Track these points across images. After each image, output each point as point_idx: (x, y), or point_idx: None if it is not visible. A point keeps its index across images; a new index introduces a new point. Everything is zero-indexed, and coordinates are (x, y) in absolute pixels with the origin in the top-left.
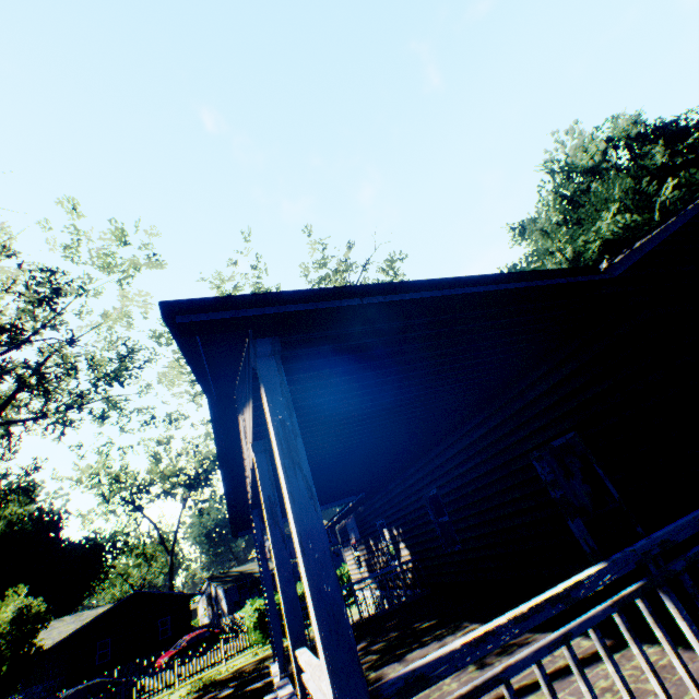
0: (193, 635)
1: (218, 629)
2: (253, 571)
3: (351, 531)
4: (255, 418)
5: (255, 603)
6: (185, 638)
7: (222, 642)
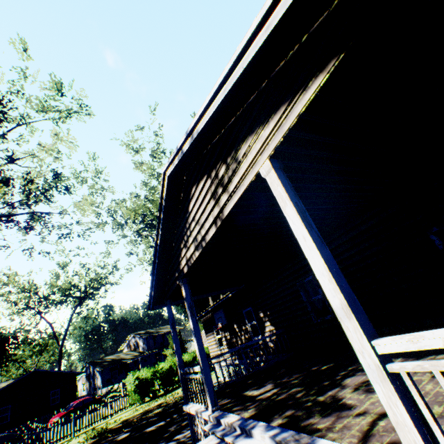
0: (80, 400)
1: (99, 396)
2: (122, 358)
3: (218, 319)
4: (308, 106)
5: (135, 374)
6: (73, 403)
7: (109, 403)
